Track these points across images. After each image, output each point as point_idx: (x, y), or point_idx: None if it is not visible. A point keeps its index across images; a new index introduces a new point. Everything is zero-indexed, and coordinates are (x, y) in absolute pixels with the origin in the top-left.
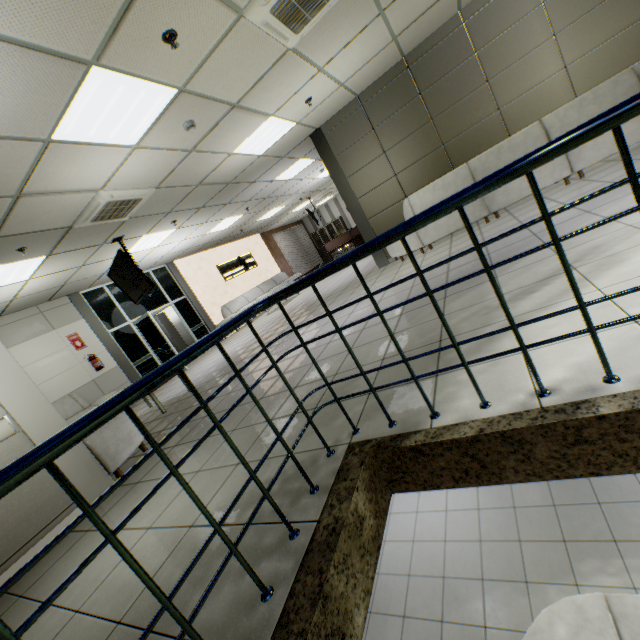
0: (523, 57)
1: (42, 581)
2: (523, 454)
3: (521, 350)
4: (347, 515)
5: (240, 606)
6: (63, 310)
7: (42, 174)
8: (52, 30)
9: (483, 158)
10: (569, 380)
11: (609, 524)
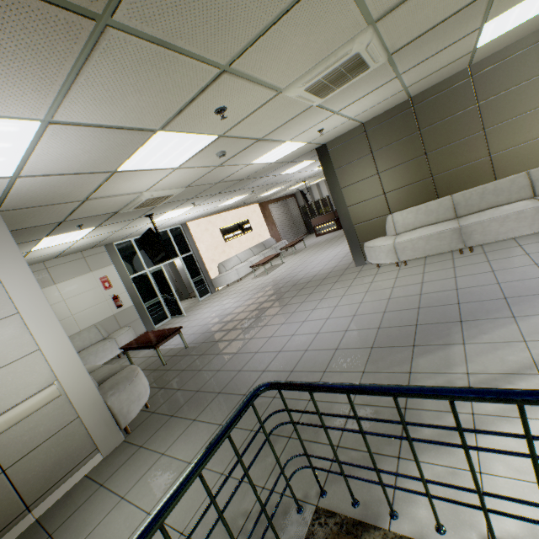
0: (522, 114)
1: (66, 527)
2: None
3: (482, 510)
4: None
5: None
6: (99, 257)
7: (105, 188)
8: (134, 117)
9: (467, 195)
10: None
11: None
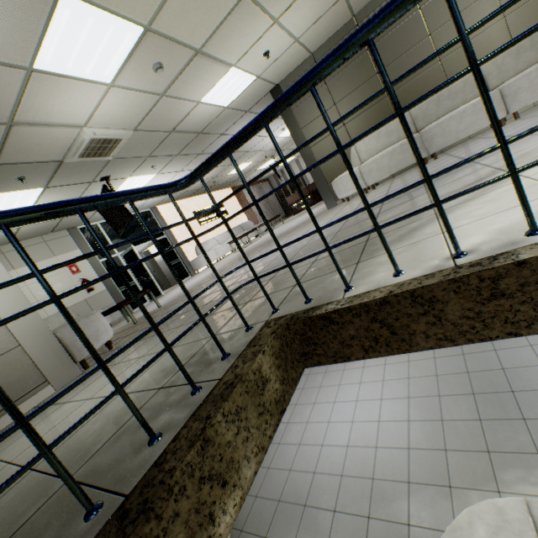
0: (464, 10)
1: None
2: (434, 315)
3: (435, 206)
4: (247, 372)
5: (129, 451)
6: (63, 241)
7: (29, 104)
8: None
9: (424, 106)
10: (488, 241)
11: (533, 438)
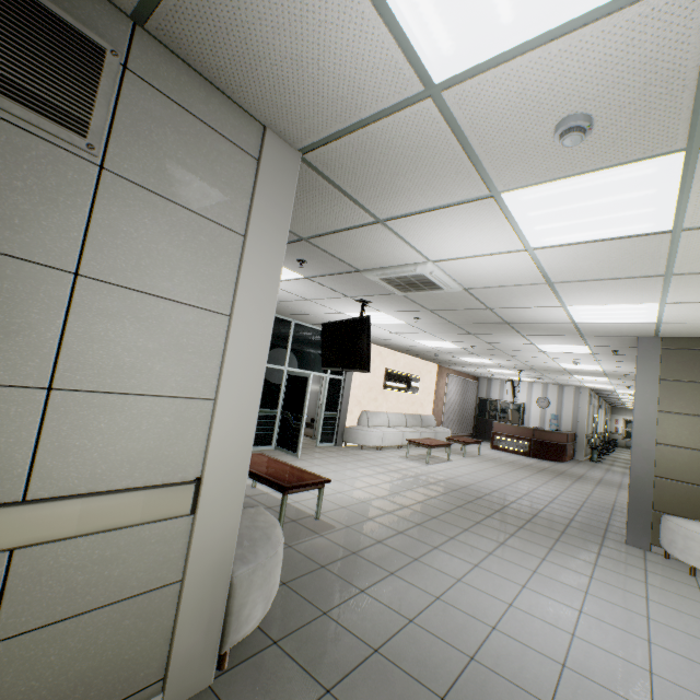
0: None
1: None
2: None
3: None
4: None
5: None
6: None
7: None
8: None
9: None
10: None
11: None
